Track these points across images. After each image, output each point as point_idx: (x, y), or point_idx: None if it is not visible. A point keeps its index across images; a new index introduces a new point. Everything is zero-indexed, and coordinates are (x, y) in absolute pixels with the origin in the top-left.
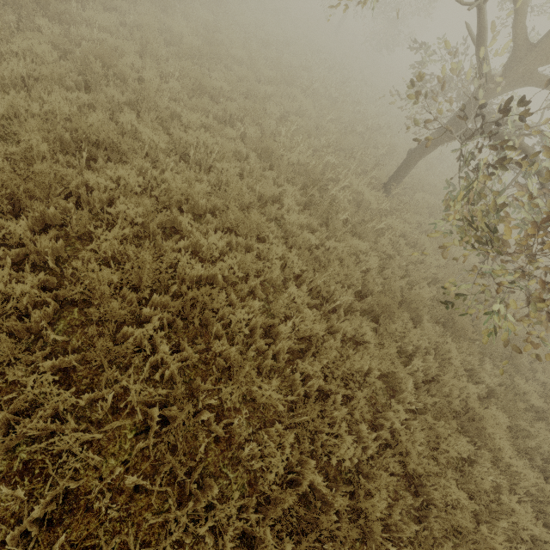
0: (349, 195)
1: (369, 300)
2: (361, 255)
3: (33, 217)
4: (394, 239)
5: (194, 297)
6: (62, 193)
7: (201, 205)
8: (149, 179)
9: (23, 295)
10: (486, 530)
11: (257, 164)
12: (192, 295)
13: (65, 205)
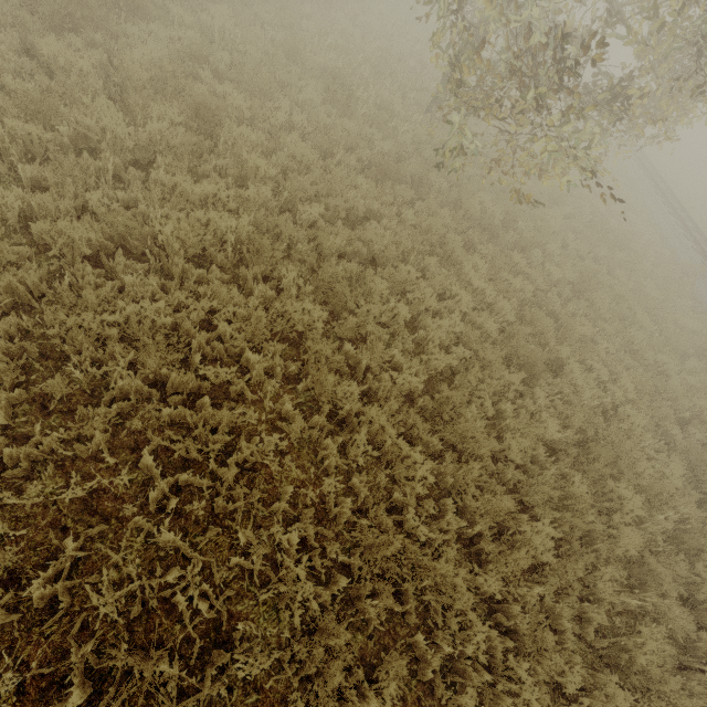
0: (375, 100)
1: (374, 170)
2: (375, 142)
3: (86, 42)
4: (417, 140)
5: (210, 128)
6: (106, 33)
7: (222, 72)
8: (177, 41)
9: (82, 72)
10: (423, 284)
11: (280, 56)
12: (202, 100)
13: (109, 43)
